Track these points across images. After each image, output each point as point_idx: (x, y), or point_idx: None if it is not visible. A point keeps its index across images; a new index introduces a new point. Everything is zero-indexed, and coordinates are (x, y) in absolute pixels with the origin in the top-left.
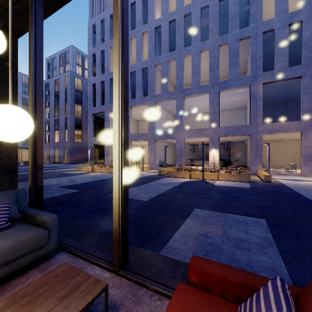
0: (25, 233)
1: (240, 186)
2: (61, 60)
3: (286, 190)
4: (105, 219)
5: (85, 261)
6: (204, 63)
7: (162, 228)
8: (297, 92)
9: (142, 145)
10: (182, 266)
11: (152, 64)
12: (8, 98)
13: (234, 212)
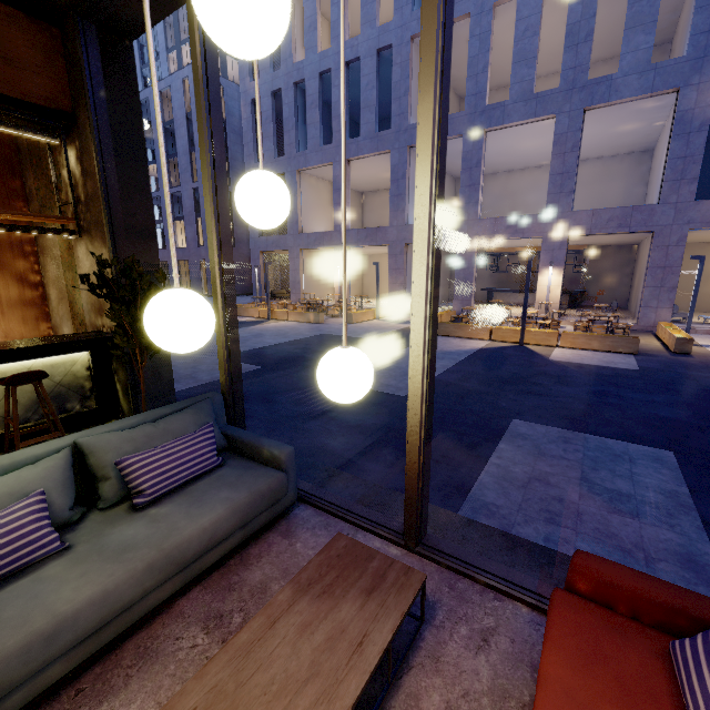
0: (255, 479)
1: (613, 366)
2: (169, 33)
3: None
4: (336, 435)
5: (347, 523)
6: (550, 19)
7: (452, 460)
8: None
9: (371, 253)
10: (522, 546)
11: (404, 33)
12: (134, 192)
13: (602, 431)
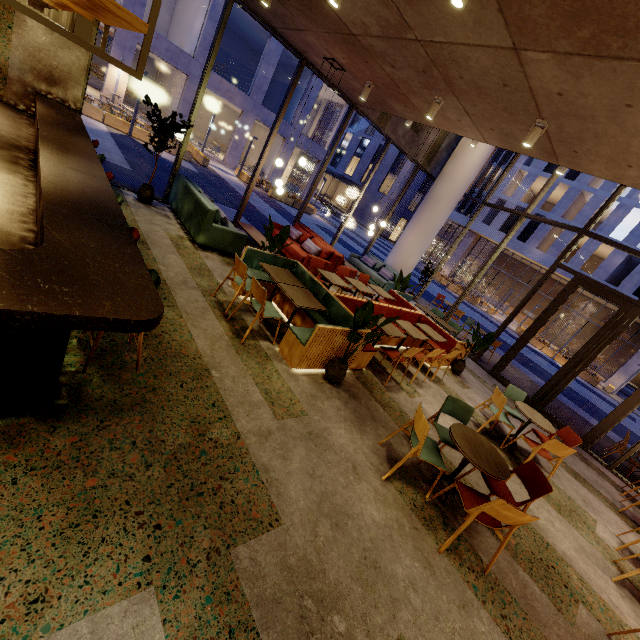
0: None
1: (190, 169)
2: None
3: (228, 185)
4: None
5: None
6: None
7: None
8: (255, 38)
9: None
10: None
11: None
12: None
13: (219, 202)
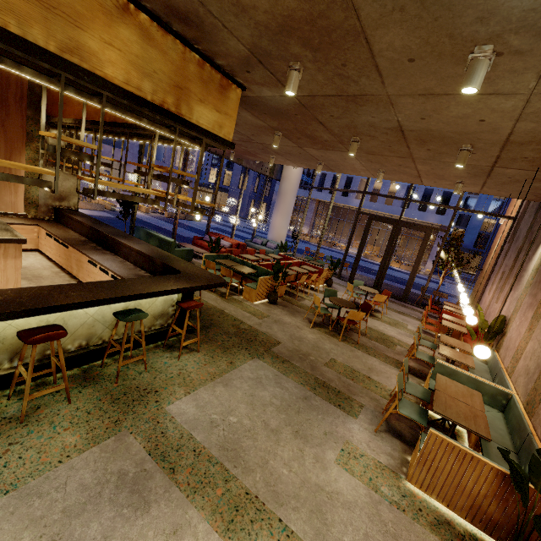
0: None
1: (109, 216)
2: None
3: (138, 219)
4: None
5: None
6: None
7: None
8: None
9: None
10: None
11: None
12: None
13: None
